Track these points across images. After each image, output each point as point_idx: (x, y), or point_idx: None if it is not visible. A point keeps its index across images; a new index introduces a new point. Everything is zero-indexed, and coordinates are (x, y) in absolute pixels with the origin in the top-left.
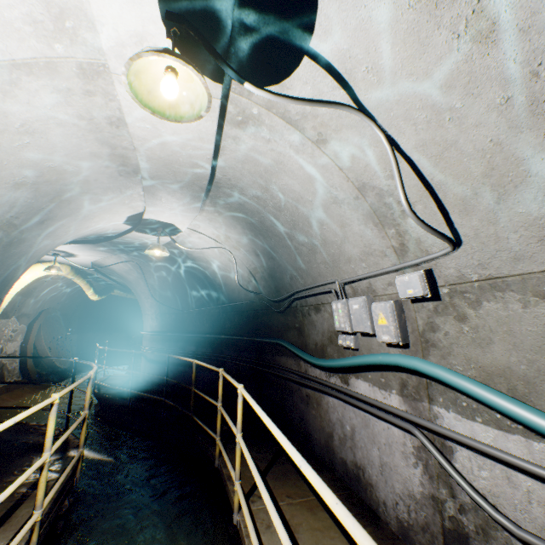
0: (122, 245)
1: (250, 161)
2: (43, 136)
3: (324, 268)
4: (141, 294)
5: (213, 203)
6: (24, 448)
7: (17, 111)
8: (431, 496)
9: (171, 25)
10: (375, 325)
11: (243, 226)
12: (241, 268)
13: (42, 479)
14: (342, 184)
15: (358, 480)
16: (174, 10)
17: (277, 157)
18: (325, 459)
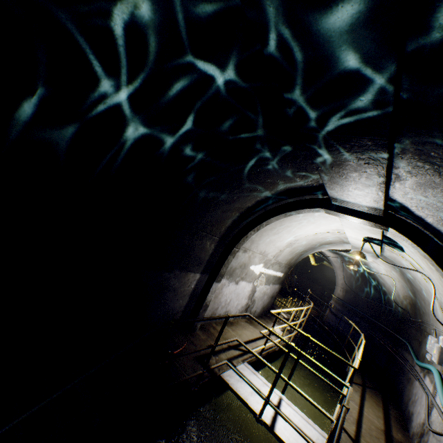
0: (336, 252)
1: (397, 259)
2: (324, 238)
3: (432, 317)
4: (338, 274)
5: (383, 259)
6: (282, 316)
7: (321, 236)
8: (422, 422)
9: (363, 241)
10: (432, 352)
11: (400, 273)
12: (399, 291)
13: (296, 325)
14: (430, 288)
15: (409, 418)
16: (365, 238)
17: (406, 264)
18: (403, 408)
